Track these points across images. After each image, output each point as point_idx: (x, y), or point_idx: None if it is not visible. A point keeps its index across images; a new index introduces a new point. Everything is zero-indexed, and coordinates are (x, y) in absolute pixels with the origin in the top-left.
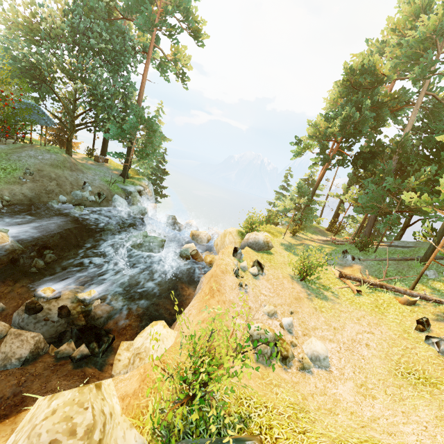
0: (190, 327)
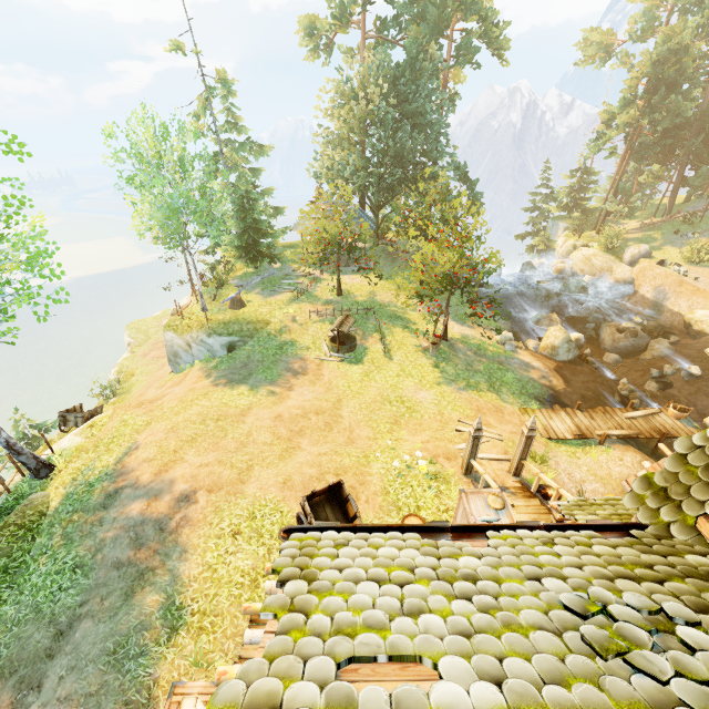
0: None
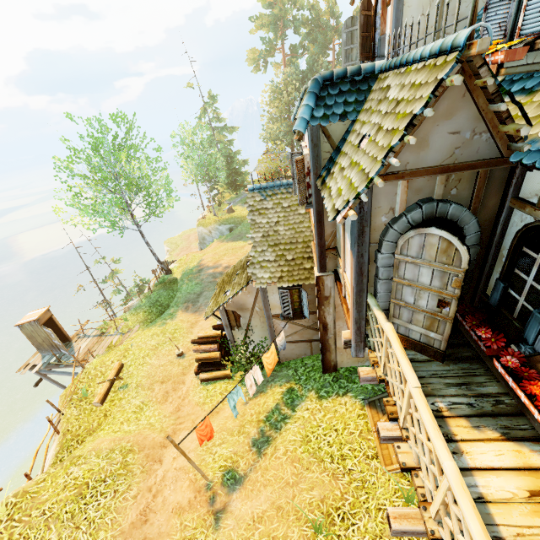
0: None
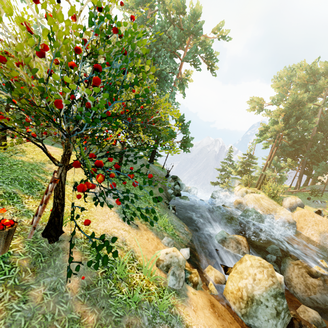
0: None
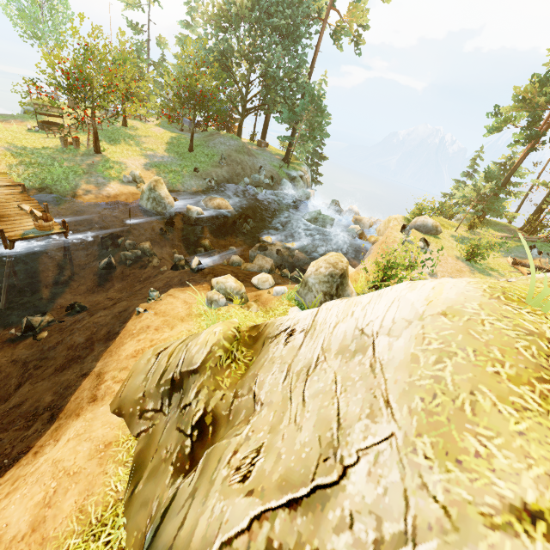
0: (368, 268)
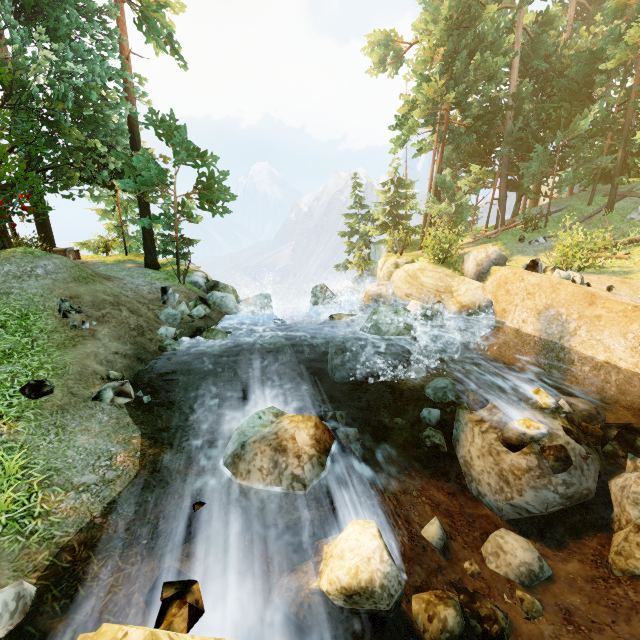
0: None
